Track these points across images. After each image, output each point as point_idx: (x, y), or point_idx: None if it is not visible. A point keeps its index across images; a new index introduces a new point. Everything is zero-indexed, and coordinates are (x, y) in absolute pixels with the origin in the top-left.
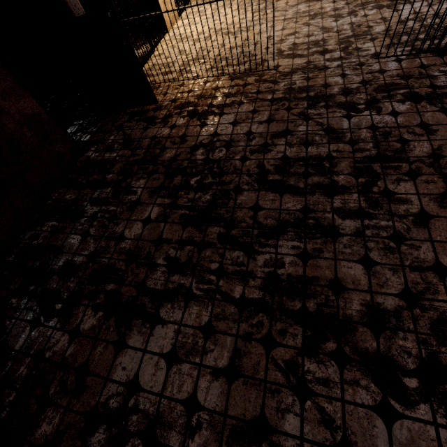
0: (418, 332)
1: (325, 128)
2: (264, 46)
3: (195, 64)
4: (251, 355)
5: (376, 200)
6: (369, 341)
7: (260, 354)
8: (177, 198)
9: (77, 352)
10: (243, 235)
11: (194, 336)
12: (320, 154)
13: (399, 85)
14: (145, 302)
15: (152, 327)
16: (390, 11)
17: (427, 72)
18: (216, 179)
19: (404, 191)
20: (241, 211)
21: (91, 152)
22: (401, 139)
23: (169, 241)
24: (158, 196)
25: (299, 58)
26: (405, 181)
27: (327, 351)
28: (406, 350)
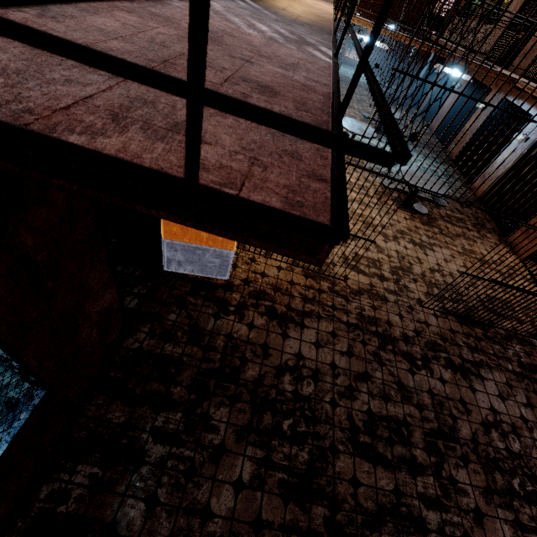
0: None
1: (397, 382)
2: None
3: None
4: None
5: (446, 488)
6: None
7: None
8: (271, 449)
9: None
10: (348, 522)
11: None
12: (398, 416)
13: (440, 346)
14: None
15: None
16: (422, 252)
17: (456, 339)
18: (310, 427)
19: (462, 480)
20: (341, 484)
21: (142, 334)
22: (451, 414)
23: (271, 525)
24: (247, 442)
25: (363, 275)
26: (461, 467)
27: None
28: None
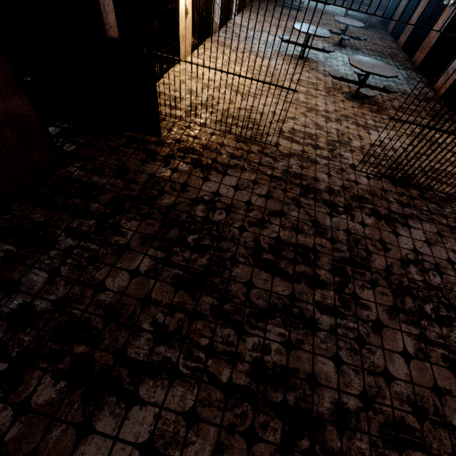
0: (371, 434)
1: (313, 220)
2: (268, 119)
3: (204, 110)
4: (233, 450)
5: (347, 301)
6: (335, 441)
7: (241, 449)
8: (171, 253)
9: (22, 435)
10: (235, 311)
11: (176, 423)
12: (308, 244)
13: (367, 200)
14: (123, 374)
15: (128, 408)
16: (365, 132)
17: (386, 196)
18: (214, 243)
19: (366, 298)
20: (235, 284)
21: (74, 168)
22: (366, 249)
23: (158, 303)
24: (150, 246)
25: (296, 144)
26: (368, 288)
27: (302, 449)
28: (362, 452)
